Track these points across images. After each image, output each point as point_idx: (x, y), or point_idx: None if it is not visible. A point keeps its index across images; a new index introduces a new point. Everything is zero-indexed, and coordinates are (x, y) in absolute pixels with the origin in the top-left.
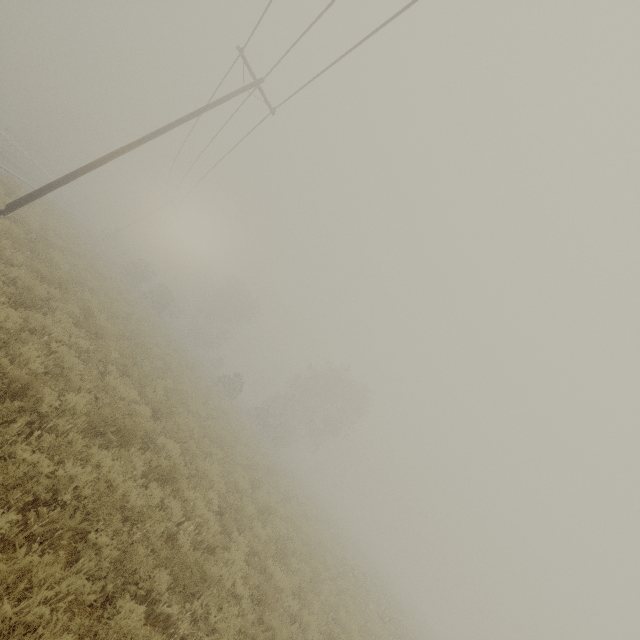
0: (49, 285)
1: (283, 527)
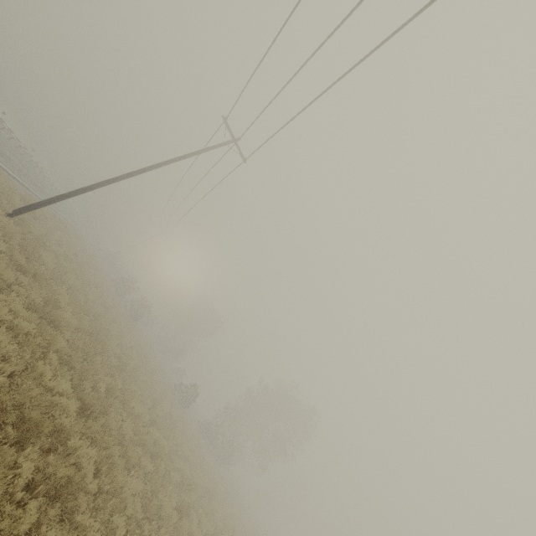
0: (24, 274)
1: None
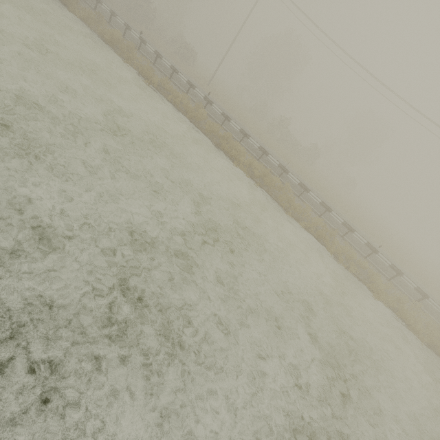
0: None
1: None
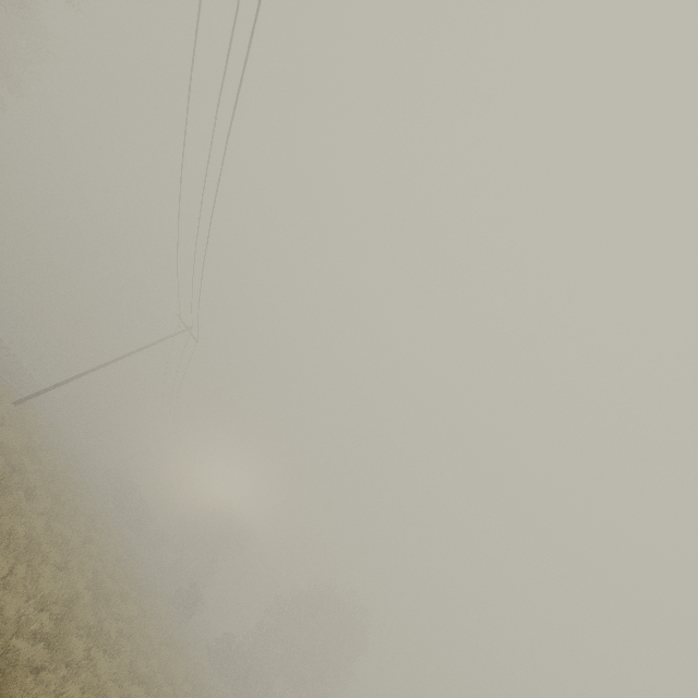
0: None
1: (125, 611)
